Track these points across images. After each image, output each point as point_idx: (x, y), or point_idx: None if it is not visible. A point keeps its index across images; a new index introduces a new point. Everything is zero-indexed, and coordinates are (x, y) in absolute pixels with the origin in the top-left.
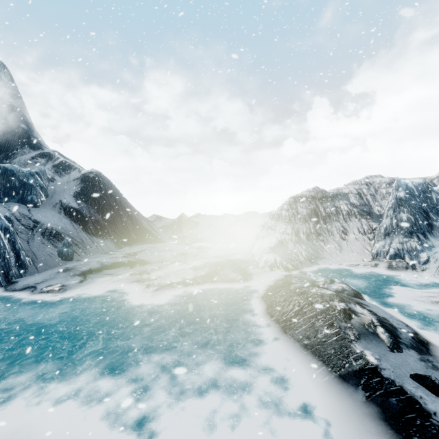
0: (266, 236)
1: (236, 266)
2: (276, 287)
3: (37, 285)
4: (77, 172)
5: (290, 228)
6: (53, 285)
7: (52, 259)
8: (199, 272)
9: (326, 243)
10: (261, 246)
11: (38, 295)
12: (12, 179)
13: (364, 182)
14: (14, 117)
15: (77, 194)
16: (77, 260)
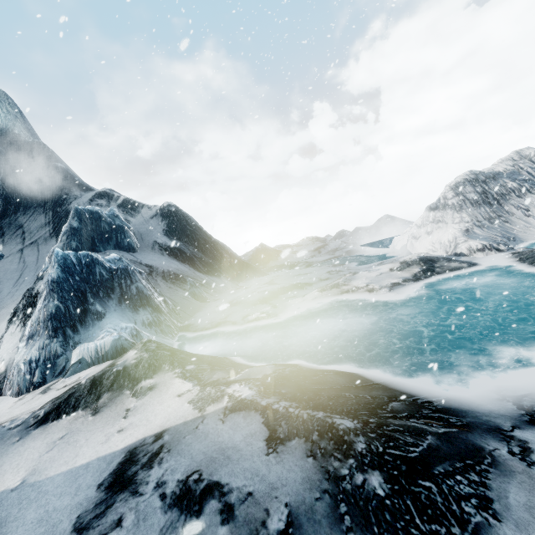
0: (435, 230)
1: (443, 258)
2: (532, 257)
3: (226, 319)
4: (148, 209)
5: (466, 215)
6: (251, 315)
7: (190, 302)
8: (410, 270)
9: (512, 223)
10: (436, 241)
11: (249, 324)
12: (100, 223)
13: (517, 157)
14: (44, 156)
15: (167, 232)
16: (215, 299)
